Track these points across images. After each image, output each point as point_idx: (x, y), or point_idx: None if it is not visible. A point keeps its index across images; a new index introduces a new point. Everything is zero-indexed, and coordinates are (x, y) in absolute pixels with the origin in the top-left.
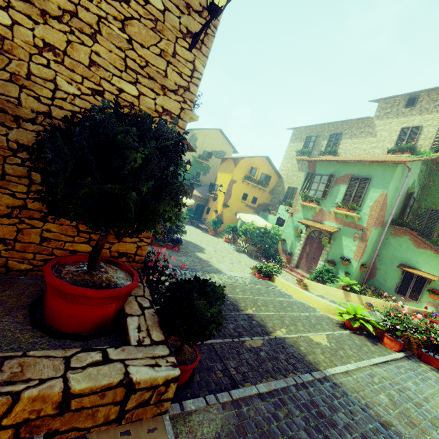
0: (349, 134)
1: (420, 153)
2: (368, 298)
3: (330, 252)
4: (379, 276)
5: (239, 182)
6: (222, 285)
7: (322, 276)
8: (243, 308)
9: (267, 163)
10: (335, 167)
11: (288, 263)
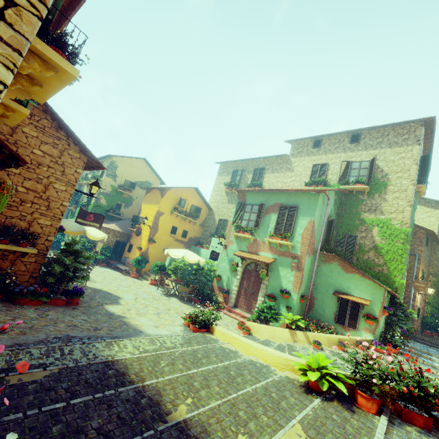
0: (271, 169)
1: (331, 186)
2: (314, 335)
3: (269, 286)
4: (317, 306)
5: (167, 214)
6: (137, 359)
7: (265, 315)
8: (171, 406)
9: (197, 195)
10: (264, 197)
11: (226, 302)
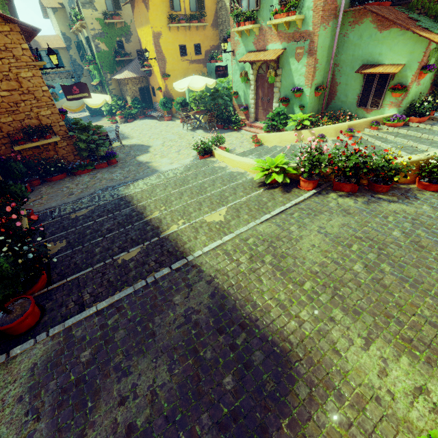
0: None
1: None
2: (320, 129)
3: (281, 88)
4: (340, 92)
5: (165, 31)
6: (141, 192)
7: (273, 124)
8: (150, 213)
9: None
10: None
11: (247, 119)
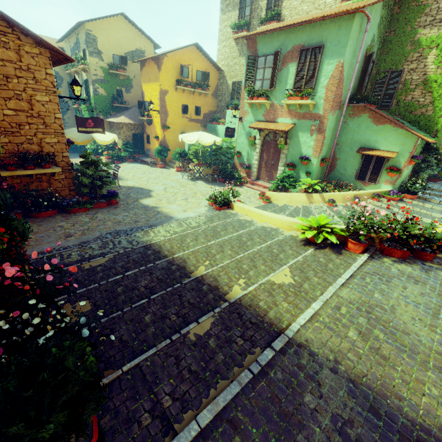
0: None
1: None
2: (330, 195)
3: (288, 155)
4: (339, 166)
5: (172, 91)
6: (168, 241)
7: (283, 184)
8: (193, 268)
9: (200, 54)
10: (279, 39)
11: (248, 177)
